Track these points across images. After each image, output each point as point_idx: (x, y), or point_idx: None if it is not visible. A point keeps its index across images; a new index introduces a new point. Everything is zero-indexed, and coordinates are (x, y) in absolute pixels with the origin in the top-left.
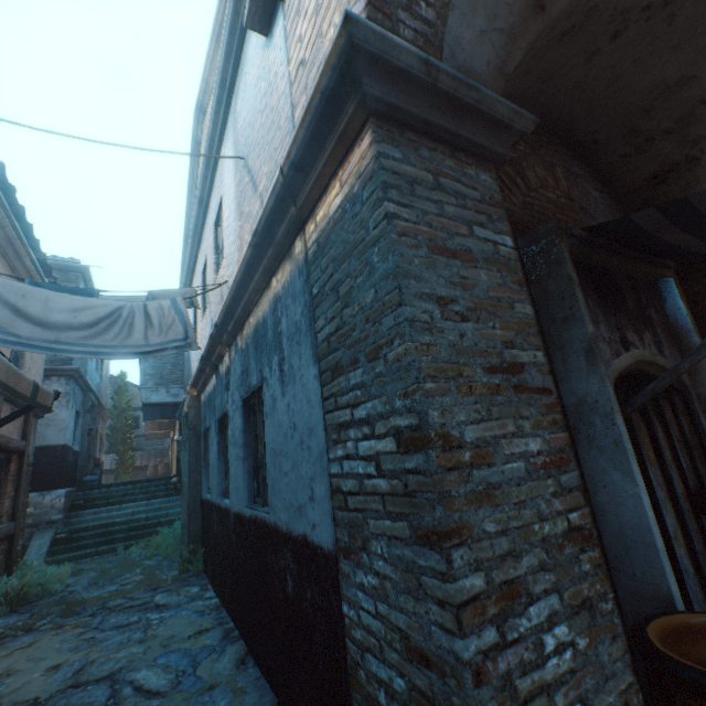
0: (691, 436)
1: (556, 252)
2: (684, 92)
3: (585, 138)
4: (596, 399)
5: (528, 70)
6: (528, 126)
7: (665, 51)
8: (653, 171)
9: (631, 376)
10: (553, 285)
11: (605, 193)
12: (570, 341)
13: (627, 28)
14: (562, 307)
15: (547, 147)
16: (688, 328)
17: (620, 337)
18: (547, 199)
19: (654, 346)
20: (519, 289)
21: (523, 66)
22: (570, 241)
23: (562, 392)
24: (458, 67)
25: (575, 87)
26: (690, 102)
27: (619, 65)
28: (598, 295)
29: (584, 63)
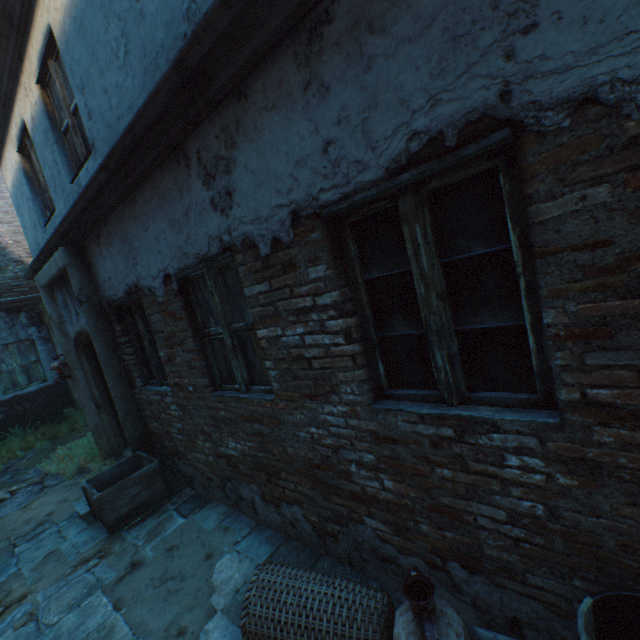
0: None
1: None
2: None
3: None
4: None
5: None
6: None
7: None
8: None
9: None
10: None
11: None
12: None
13: None
14: None
15: None
16: None
17: None
18: None
19: None
20: None
21: None
22: None
23: None
24: None
25: None
26: None
27: None
28: None
29: None
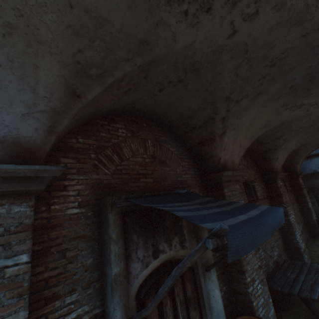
0: (192, 292)
1: (108, 218)
2: (203, 113)
3: (167, 123)
4: (112, 317)
5: (115, 102)
6: (56, 172)
7: (189, 97)
8: (199, 140)
9: (160, 270)
10: (106, 236)
11: (180, 147)
12: (108, 274)
13: (165, 87)
14: (107, 251)
15: (145, 129)
16: (202, 226)
17: (154, 250)
18: (136, 162)
19: (179, 244)
20: (17, 300)
21: (107, 104)
22: (120, 207)
23: (105, 301)
24: (3, 137)
25: (153, 105)
26: (206, 117)
27: (170, 99)
28: (144, 227)
29: (151, 98)
